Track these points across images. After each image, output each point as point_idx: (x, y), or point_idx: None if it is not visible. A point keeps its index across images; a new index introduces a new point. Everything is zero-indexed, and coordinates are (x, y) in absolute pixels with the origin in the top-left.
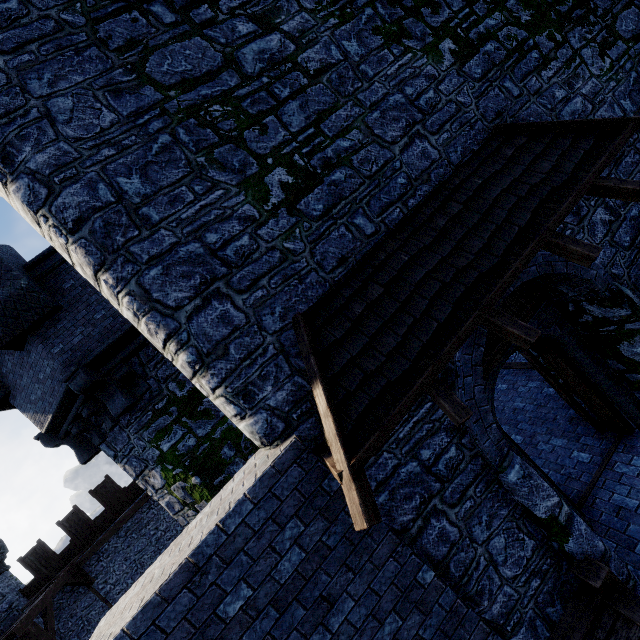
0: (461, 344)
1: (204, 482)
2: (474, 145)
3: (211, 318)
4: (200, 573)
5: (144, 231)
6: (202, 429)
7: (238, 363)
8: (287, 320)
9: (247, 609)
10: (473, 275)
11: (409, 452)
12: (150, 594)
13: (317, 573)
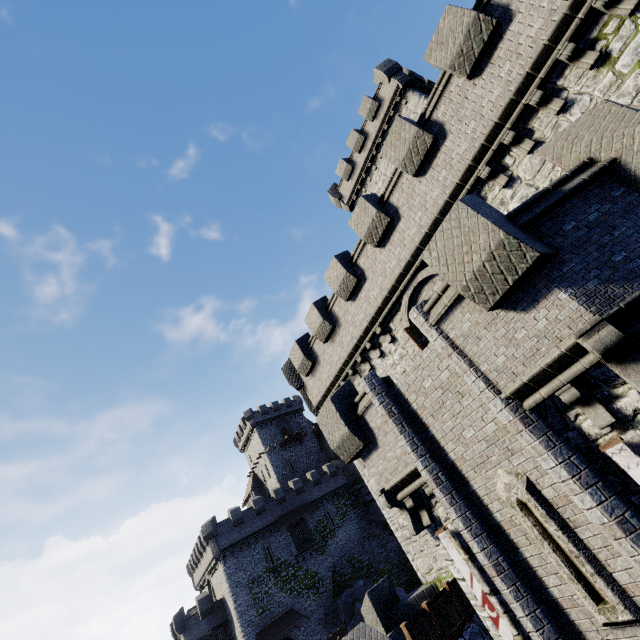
0: None
1: None
2: (287, 610)
3: (248, 629)
4: None
5: (245, 615)
6: None
7: (248, 637)
8: (255, 632)
9: None
10: (276, 633)
11: None
12: None
13: None
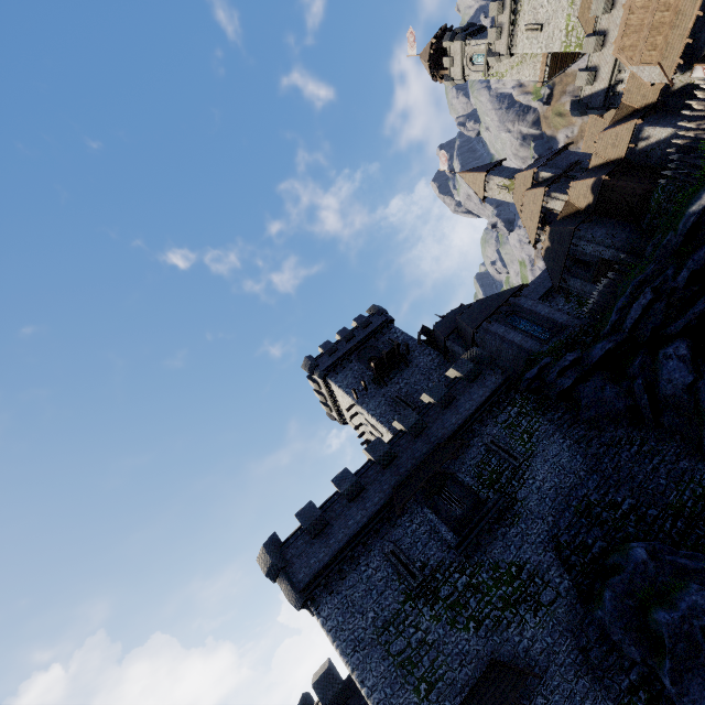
0: None
1: None
2: (484, 667)
3: None
4: None
5: None
6: None
7: None
8: None
9: None
10: None
11: None
12: None
13: None
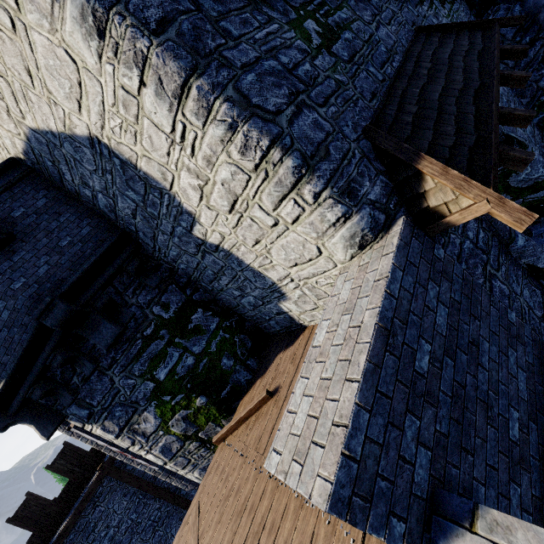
0: (498, 121)
1: (210, 400)
2: (410, 38)
3: (307, 123)
4: (391, 336)
5: (229, 41)
6: (197, 346)
7: (339, 163)
8: (358, 132)
9: (433, 362)
10: (471, 92)
11: (462, 234)
12: (359, 366)
13: (460, 324)
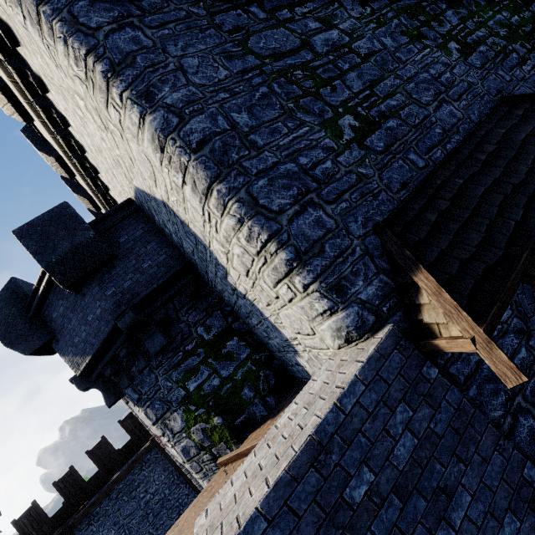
0: None
1: (225, 422)
2: (486, 110)
3: (308, 221)
4: (324, 452)
5: (252, 152)
6: (225, 370)
7: (332, 260)
8: (368, 228)
9: (371, 495)
10: (530, 188)
11: None
12: (277, 472)
13: (431, 461)
